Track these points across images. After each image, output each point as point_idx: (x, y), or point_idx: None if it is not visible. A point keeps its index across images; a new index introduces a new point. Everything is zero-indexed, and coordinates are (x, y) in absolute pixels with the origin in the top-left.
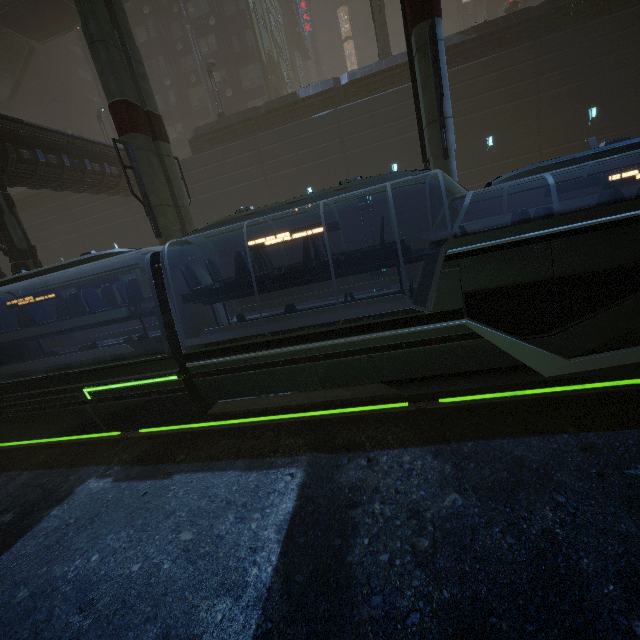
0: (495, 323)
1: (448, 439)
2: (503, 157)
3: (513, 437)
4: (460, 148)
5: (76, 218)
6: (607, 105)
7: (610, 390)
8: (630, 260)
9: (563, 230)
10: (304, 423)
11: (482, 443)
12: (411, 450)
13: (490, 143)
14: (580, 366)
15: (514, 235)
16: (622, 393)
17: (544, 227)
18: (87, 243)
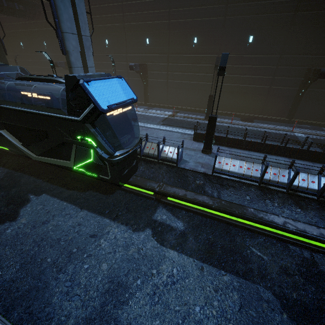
0: (13, 135)
1: (19, 170)
2: (200, 52)
3: (31, 176)
4: (180, 39)
5: (2, 22)
6: (260, 36)
7: (76, 173)
8: (32, 127)
9: (10, 108)
10: (2, 151)
11: (22, 174)
12: (5, 169)
13: (195, 41)
14: (40, 159)
15: (2, 104)
16: (79, 175)
17: (8, 104)
18: (9, 38)
